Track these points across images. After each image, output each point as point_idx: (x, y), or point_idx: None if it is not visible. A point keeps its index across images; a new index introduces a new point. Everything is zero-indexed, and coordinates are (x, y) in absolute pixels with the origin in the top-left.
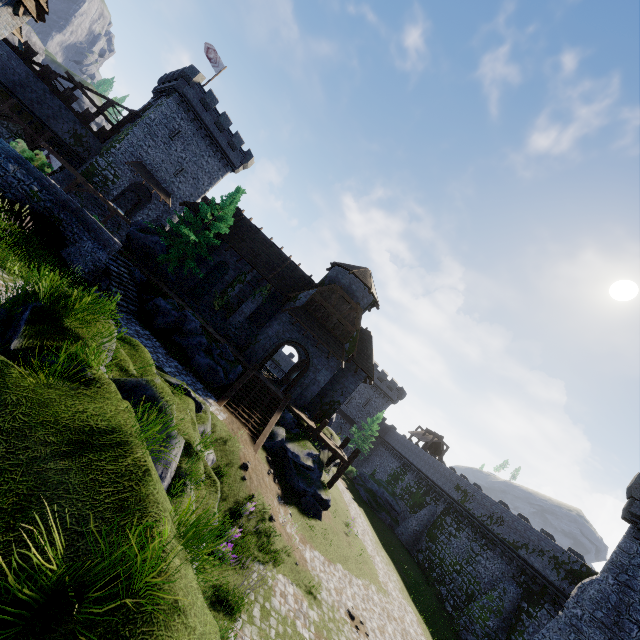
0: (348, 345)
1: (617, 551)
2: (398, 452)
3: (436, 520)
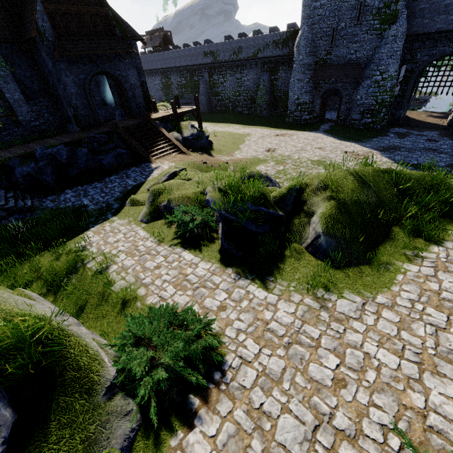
0: (118, 31)
1: (303, 10)
2: (151, 70)
3: (210, 84)
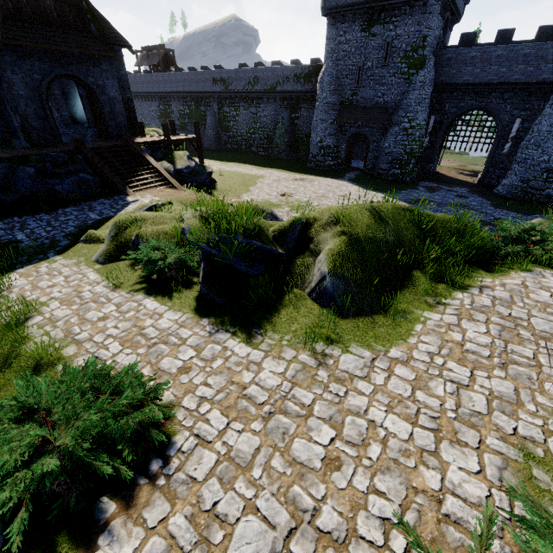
0: (94, 28)
1: (327, 43)
2: (146, 93)
3: (219, 117)
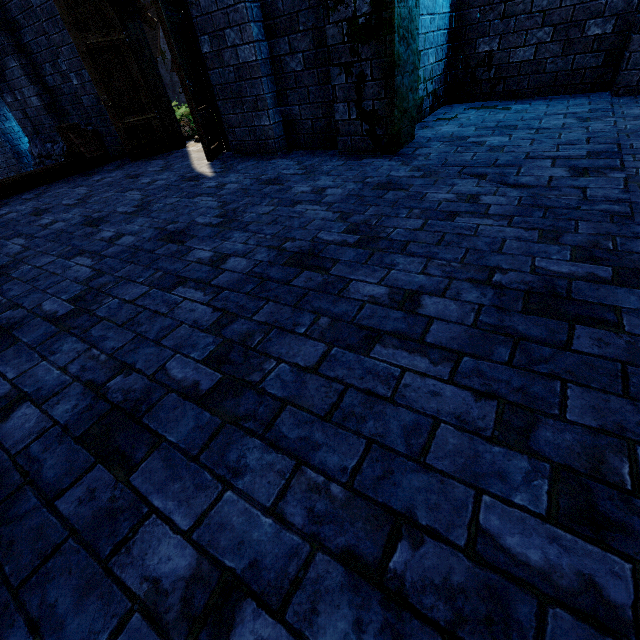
0: None
1: None
2: None
3: None
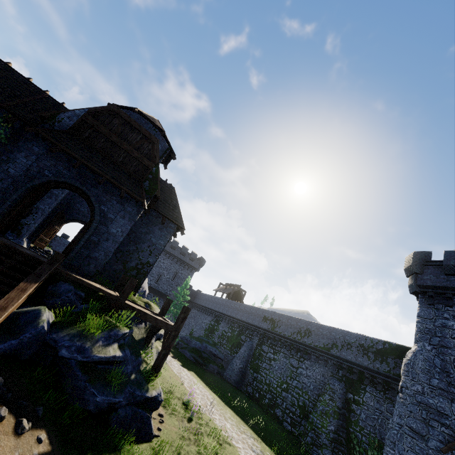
0: (147, 183)
1: (420, 320)
2: (209, 308)
3: (255, 352)
